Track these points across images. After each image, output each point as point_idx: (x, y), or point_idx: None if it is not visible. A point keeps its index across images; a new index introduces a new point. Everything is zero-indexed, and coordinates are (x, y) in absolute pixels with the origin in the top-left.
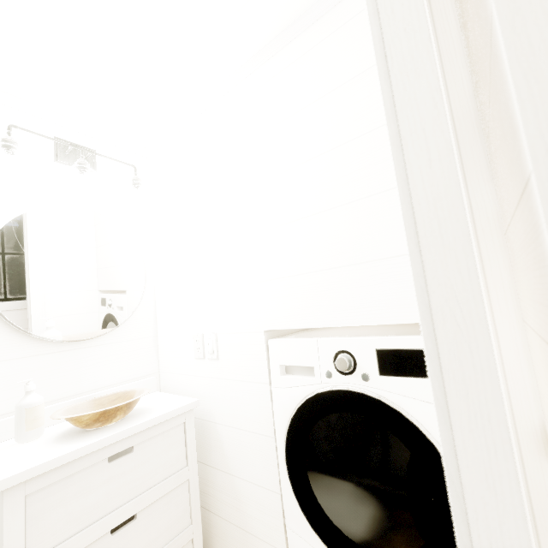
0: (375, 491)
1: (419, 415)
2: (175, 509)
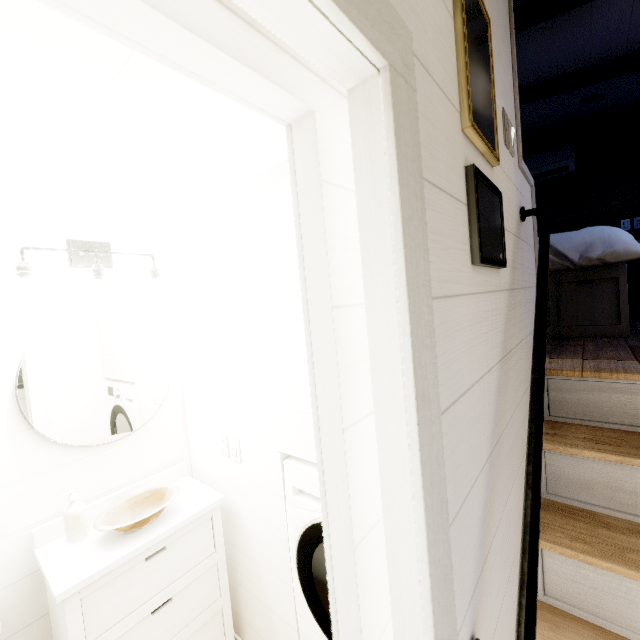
0: None
1: None
2: (205, 587)
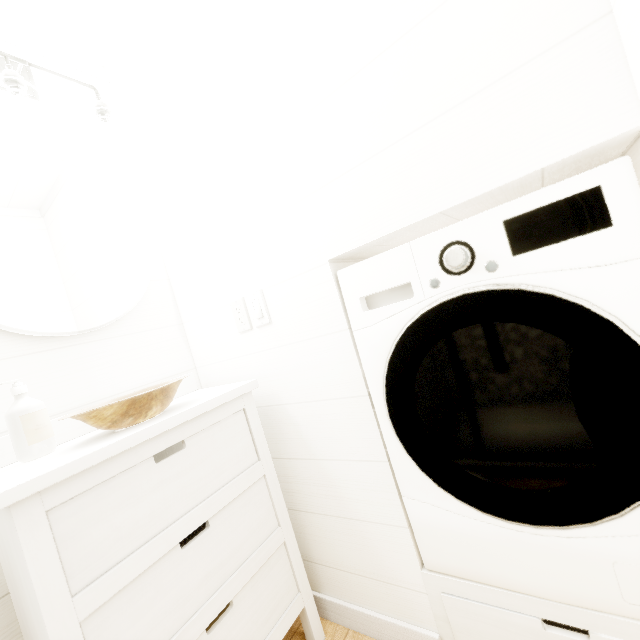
0: (523, 415)
1: (583, 289)
2: (255, 511)
